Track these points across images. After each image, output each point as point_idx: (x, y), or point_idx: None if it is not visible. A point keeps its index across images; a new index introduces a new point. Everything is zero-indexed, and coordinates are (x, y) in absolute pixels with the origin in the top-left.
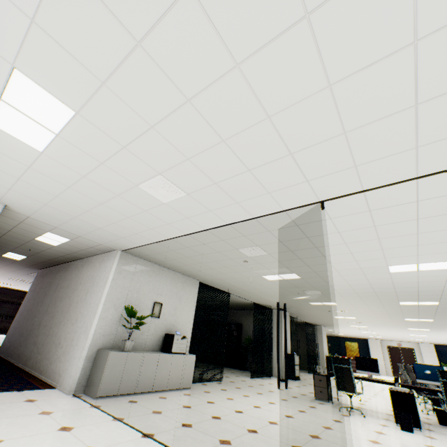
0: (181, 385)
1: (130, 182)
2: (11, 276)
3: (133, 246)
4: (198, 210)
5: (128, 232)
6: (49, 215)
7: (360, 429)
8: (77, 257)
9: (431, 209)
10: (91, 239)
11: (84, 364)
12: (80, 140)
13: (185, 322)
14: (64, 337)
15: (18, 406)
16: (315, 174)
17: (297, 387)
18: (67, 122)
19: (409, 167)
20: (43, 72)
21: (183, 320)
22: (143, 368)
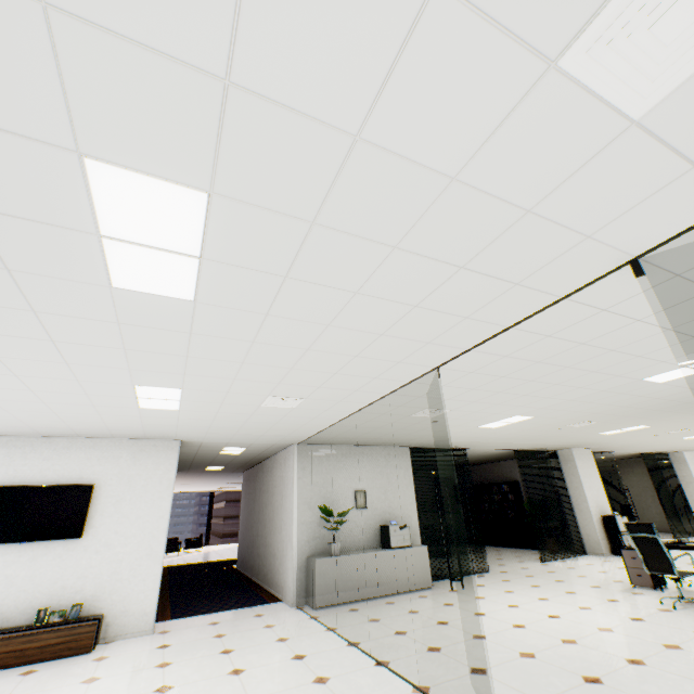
0: (416, 585)
1: (252, 406)
2: (226, 482)
3: (303, 438)
4: (328, 404)
5: (288, 431)
6: (215, 438)
7: (667, 630)
8: (265, 457)
9: (584, 334)
10: (263, 443)
11: (297, 574)
12: (197, 398)
13: (404, 505)
14: (277, 548)
15: (248, 621)
16: (399, 357)
17: (618, 569)
18: (181, 394)
19: (486, 326)
20: (150, 381)
21: (400, 503)
22: (359, 571)
